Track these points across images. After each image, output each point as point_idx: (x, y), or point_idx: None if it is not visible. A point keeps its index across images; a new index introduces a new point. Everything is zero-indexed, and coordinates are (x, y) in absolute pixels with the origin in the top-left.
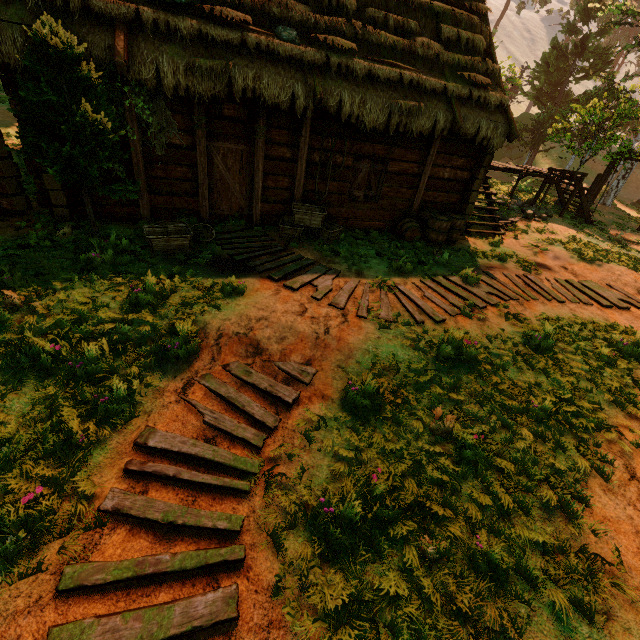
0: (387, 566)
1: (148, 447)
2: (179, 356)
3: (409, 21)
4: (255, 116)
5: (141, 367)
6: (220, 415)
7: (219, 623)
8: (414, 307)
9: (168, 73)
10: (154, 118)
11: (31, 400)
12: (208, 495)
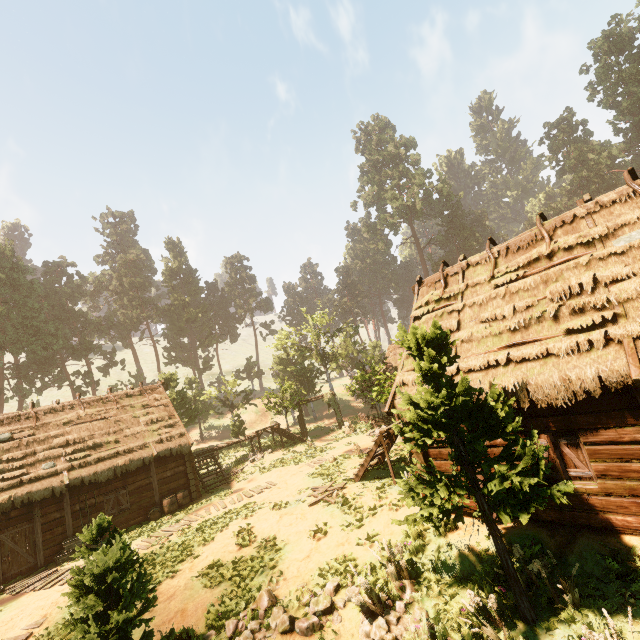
0: None
1: None
2: None
3: (122, 426)
4: (32, 507)
5: None
6: None
7: None
8: None
9: None
10: None
11: None
12: None
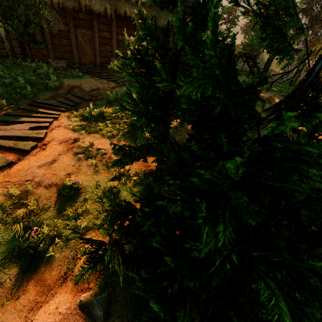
0: (100, 123)
1: (36, 102)
2: (53, 89)
3: None
4: (92, 18)
5: (39, 89)
6: (62, 100)
7: (45, 122)
8: None
9: None
10: (52, 18)
11: (1, 90)
12: (52, 111)
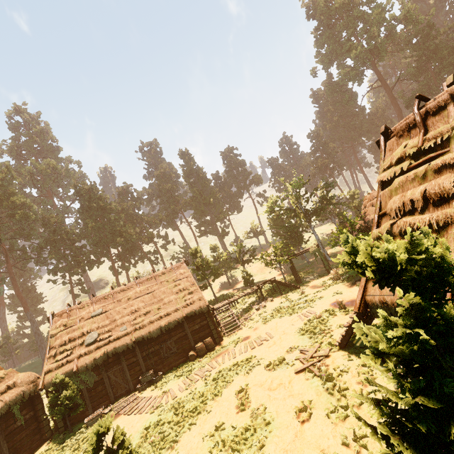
0: None
1: None
2: None
3: (161, 297)
4: (119, 356)
5: None
6: None
7: None
8: (170, 396)
9: (89, 364)
10: (88, 377)
11: None
12: None
